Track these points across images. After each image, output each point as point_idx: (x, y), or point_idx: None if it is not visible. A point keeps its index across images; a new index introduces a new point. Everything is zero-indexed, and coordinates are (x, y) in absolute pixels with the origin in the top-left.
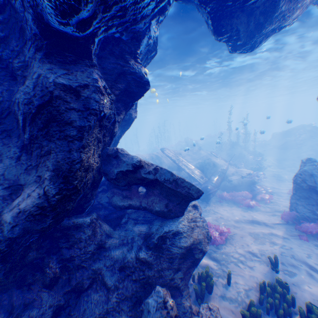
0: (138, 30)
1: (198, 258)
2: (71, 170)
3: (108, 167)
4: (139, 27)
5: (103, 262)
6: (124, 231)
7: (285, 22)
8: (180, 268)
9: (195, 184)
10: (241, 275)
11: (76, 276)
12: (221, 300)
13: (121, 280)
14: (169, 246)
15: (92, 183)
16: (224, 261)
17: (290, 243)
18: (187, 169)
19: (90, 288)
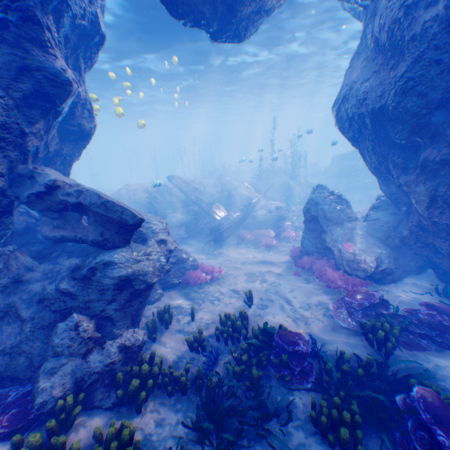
0: (30, 9)
1: (142, 290)
2: None
3: (21, 189)
4: (29, 6)
5: (19, 295)
6: (53, 265)
7: (266, 5)
8: (115, 298)
9: (209, 222)
10: (212, 311)
11: None
12: (176, 334)
13: (39, 311)
14: (99, 276)
15: None
16: (200, 300)
17: (282, 279)
18: (202, 204)
19: (2, 321)
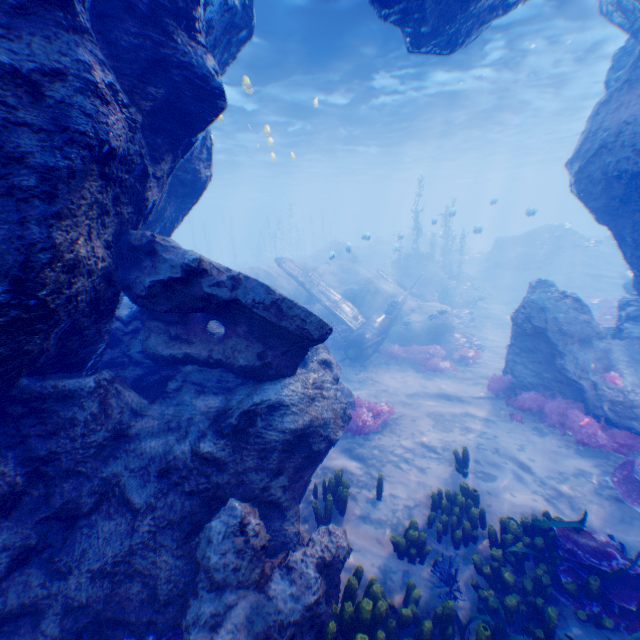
0: None
1: (321, 452)
2: (28, 265)
3: (133, 273)
4: None
5: (124, 462)
6: (173, 406)
7: None
8: (283, 468)
9: (342, 330)
10: (404, 483)
11: (65, 491)
12: (362, 525)
13: (163, 494)
14: (261, 429)
15: (91, 303)
16: (377, 462)
17: (495, 427)
18: (328, 302)
19: (96, 512)
